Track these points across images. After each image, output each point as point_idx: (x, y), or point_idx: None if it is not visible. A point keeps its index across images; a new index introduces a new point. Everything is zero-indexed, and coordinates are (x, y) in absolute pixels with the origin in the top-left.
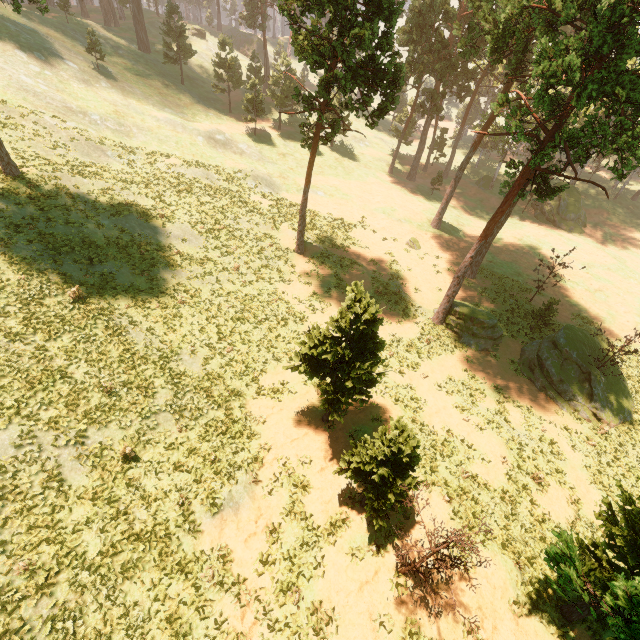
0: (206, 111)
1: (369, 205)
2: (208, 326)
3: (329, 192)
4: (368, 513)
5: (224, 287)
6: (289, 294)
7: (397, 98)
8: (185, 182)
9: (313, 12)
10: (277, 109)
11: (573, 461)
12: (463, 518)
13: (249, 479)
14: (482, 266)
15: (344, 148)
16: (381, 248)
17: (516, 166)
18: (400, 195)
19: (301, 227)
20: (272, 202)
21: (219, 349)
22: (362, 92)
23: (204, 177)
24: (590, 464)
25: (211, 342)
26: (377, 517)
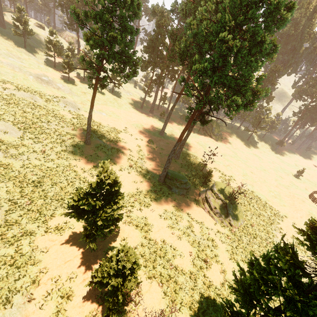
0: (38, 64)
1: (130, 122)
2: (14, 188)
3: (109, 114)
4: (105, 312)
5: (32, 162)
6: (78, 167)
7: (137, 71)
8: (15, 99)
9: (90, 20)
10: (83, 70)
11: (222, 248)
12: (169, 295)
13: (24, 300)
14: (182, 154)
15: (119, 94)
16: (134, 143)
17: (191, 109)
18: (145, 119)
19: (88, 130)
20: (74, 115)
21: (20, 203)
22: (119, 65)
23: (30, 97)
24: (229, 249)
25: (14, 198)
26: (112, 313)
